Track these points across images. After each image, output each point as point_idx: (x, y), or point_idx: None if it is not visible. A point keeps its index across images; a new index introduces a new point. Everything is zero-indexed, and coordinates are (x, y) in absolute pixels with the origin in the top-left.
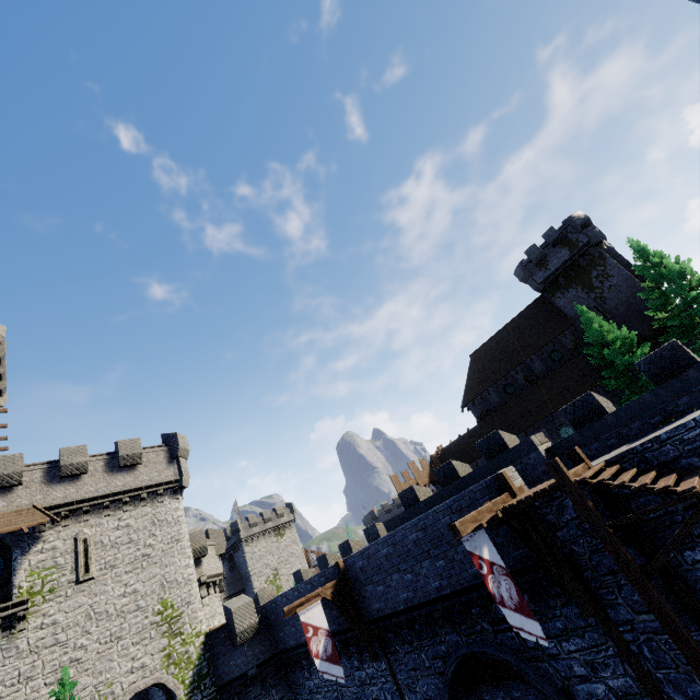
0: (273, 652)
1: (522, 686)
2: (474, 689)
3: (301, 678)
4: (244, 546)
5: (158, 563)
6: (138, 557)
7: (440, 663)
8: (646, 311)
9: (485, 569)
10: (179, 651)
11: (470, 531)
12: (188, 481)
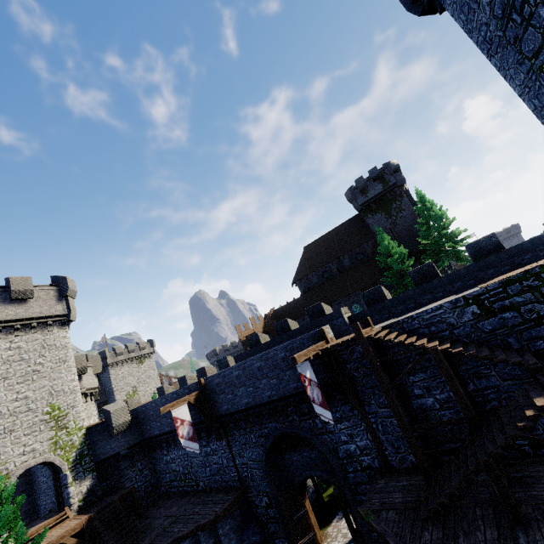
0: (141, 439)
1: (309, 449)
2: (280, 453)
3: (160, 455)
4: (110, 369)
5: (47, 377)
6: (29, 372)
7: (262, 439)
8: (418, 237)
9: (307, 383)
10: (65, 439)
11: (303, 361)
12: (75, 316)
